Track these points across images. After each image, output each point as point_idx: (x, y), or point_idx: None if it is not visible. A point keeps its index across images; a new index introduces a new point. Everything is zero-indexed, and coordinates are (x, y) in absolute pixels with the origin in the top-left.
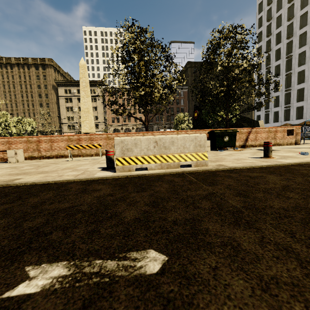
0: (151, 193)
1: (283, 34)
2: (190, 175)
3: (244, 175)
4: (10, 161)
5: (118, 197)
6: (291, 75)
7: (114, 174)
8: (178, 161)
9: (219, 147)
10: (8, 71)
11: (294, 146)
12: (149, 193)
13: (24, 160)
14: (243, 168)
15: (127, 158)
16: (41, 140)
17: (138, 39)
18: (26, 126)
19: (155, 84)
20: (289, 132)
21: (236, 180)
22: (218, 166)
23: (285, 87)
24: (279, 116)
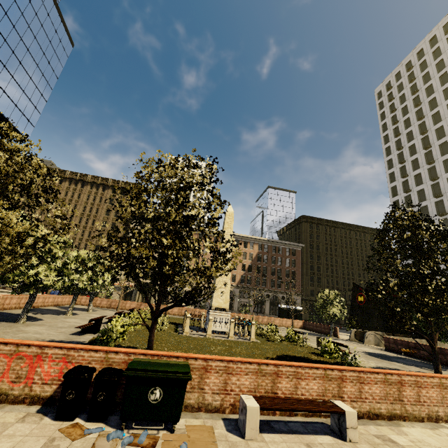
0: None
1: (430, 209)
2: None
3: None
4: (350, 436)
5: None
6: None
7: None
8: None
9: None
10: (77, 188)
11: None
12: None
13: (317, 416)
14: None
15: None
16: (345, 377)
17: (442, 233)
18: (105, 274)
19: None
20: None
21: None
22: None
23: None
24: None
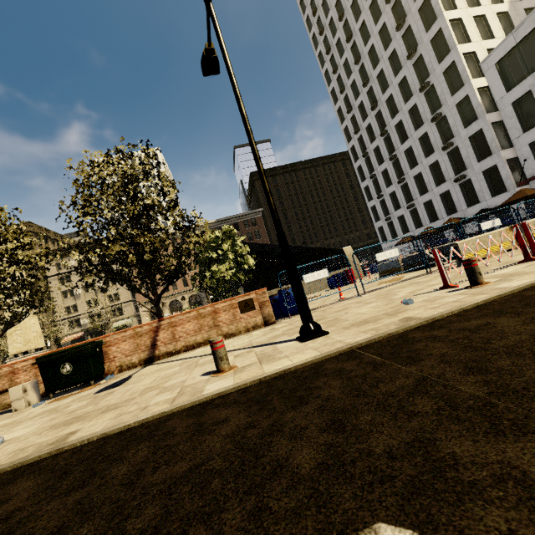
0: None
1: (366, 105)
2: None
3: None
4: None
5: None
6: (398, 157)
7: None
8: None
9: (59, 390)
10: None
11: (245, 335)
12: None
13: None
14: None
15: None
16: None
17: None
18: None
19: None
20: (244, 306)
21: None
22: None
23: (397, 177)
24: (406, 222)
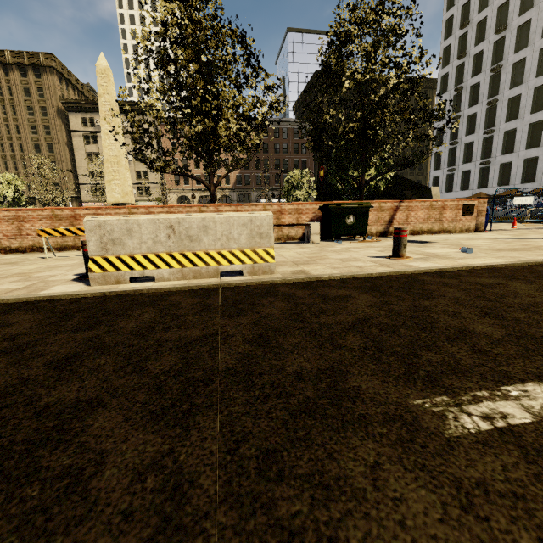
0: (98, 333)
1: (489, 24)
2: (223, 293)
3: (319, 294)
4: None
5: (21, 343)
6: (497, 104)
7: (83, 288)
8: (217, 264)
9: (338, 236)
10: None
11: (472, 234)
12: (91, 335)
13: None
14: (335, 279)
15: (114, 257)
16: None
17: (186, 17)
18: (4, 189)
19: (224, 111)
20: (466, 209)
21: (291, 306)
22: (292, 274)
23: (484, 127)
24: (470, 178)
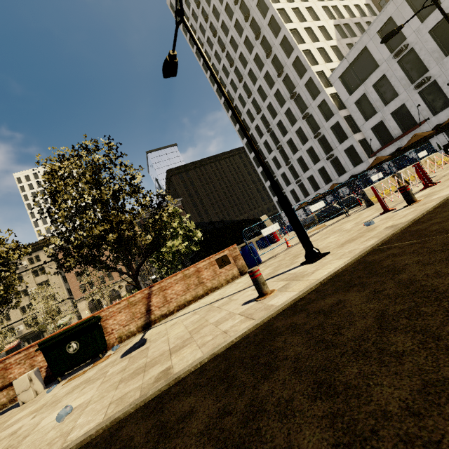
0: None
1: (252, 111)
2: None
3: None
4: None
5: None
6: (282, 147)
7: None
8: None
9: (66, 371)
10: None
11: (230, 285)
12: None
13: None
14: None
15: None
16: None
17: None
18: None
19: None
20: (221, 262)
21: None
22: None
23: (284, 162)
24: (297, 194)
